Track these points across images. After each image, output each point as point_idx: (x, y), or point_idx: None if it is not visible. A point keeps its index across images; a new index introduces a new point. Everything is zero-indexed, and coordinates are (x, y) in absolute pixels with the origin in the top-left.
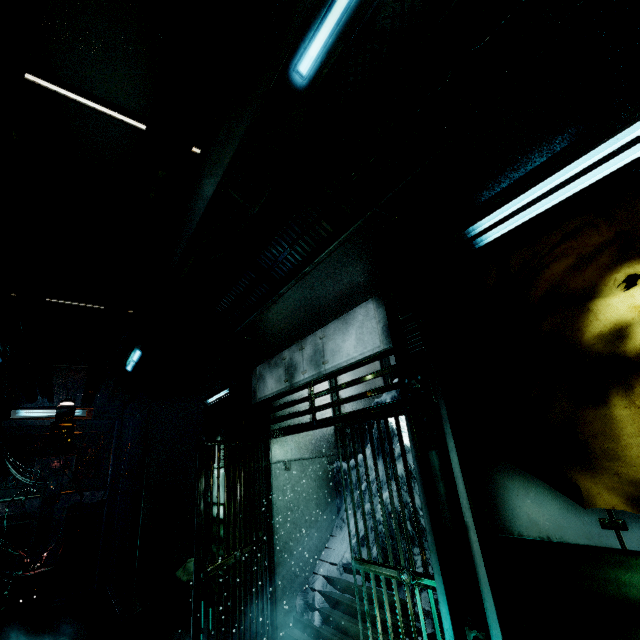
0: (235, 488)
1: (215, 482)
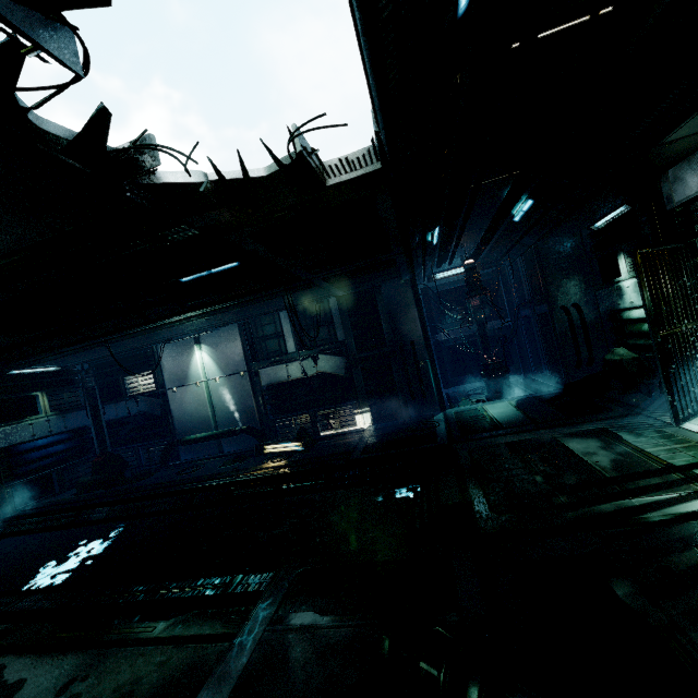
0: (661, 287)
1: (625, 292)
